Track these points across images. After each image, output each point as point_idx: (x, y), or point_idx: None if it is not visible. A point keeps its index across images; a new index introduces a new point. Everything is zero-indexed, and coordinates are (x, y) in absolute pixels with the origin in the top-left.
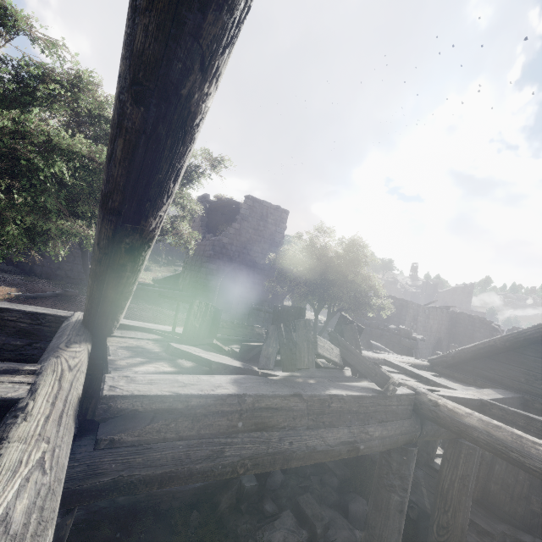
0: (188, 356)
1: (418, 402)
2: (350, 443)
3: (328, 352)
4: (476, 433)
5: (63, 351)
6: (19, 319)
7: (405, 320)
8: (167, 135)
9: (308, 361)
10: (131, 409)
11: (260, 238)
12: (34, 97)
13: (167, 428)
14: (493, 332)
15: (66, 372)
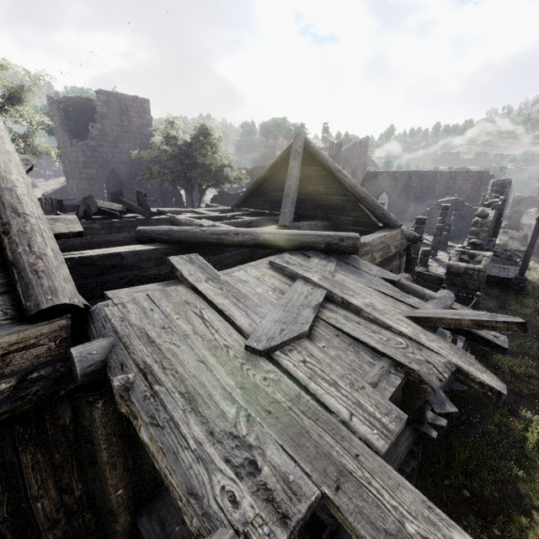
0: None
1: (173, 221)
2: (130, 238)
3: (108, 206)
4: (184, 224)
5: None
6: None
7: None
8: None
9: (95, 210)
10: None
11: (128, 134)
12: None
13: None
14: None
15: None
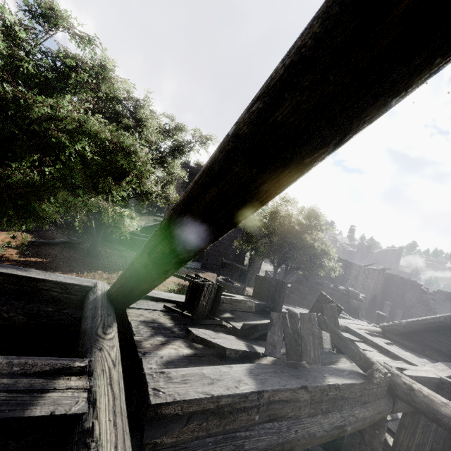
0: (206, 342)
1: (393, 383)
2: (341, 427)
3: (326, 343)
4: None
5: (103, 341)
6: (51, 288)
7: (348, 279)
8: (267, 191)
9: (314, 355)
10: (173, 413)
11: None
12: (66, 84)
13: (199, 427)
14: (422, 294)
15: (113, 370)
